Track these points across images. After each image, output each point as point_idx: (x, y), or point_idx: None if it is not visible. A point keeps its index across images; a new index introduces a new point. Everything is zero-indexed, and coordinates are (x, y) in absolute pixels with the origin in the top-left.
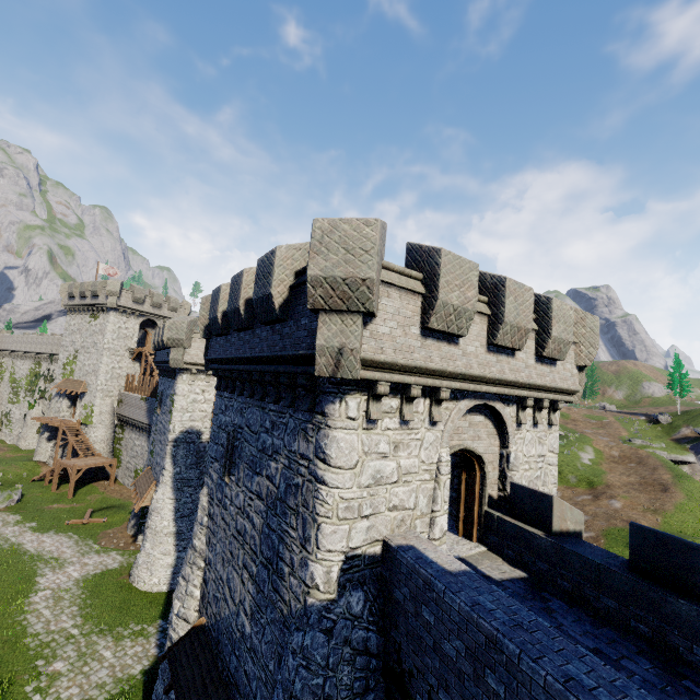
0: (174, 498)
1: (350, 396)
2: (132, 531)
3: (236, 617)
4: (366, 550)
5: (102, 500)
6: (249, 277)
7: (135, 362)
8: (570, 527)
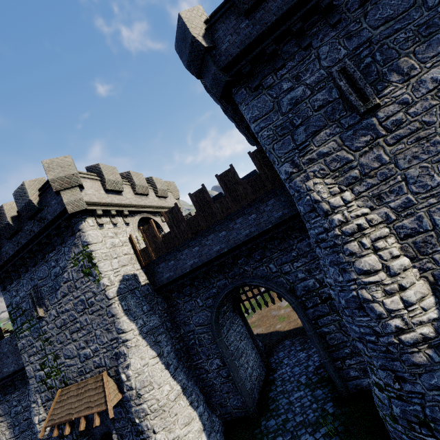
0: (156, 354)
1: None
2: None
3: None
4: None
5: None
6: None
7: None
8: None
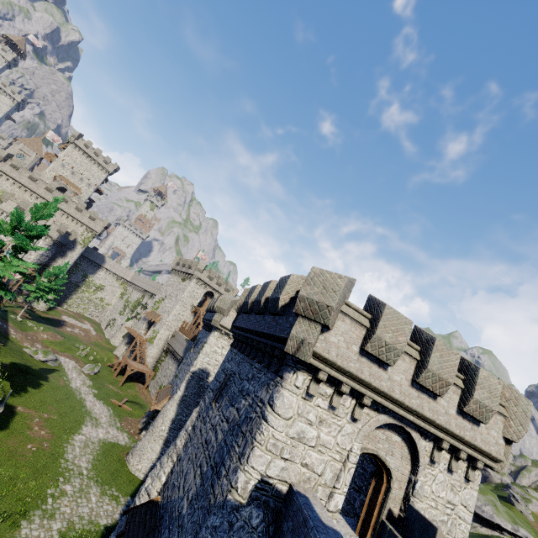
0: (176, 412)
1: (301, 372)
2: (141, 425)
3: (181, 500)
4: (276, 484)
5: (134, 396)
6: (273, 285)
7: (192, 315)
8: None
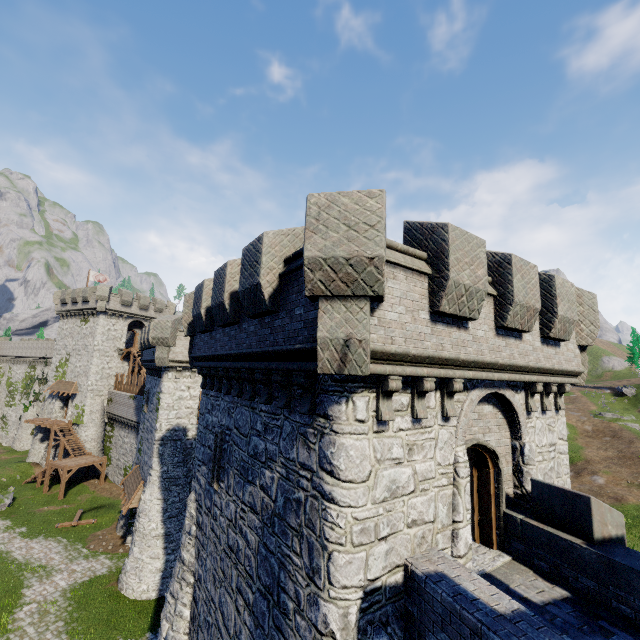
0: (162, 498)
1: (357, 394)
2: (121, 531)
3: None
4: (387, 580)
5: (92, 499)
6: (234, 269)
7: (123, 362)
8: (612, 532)
